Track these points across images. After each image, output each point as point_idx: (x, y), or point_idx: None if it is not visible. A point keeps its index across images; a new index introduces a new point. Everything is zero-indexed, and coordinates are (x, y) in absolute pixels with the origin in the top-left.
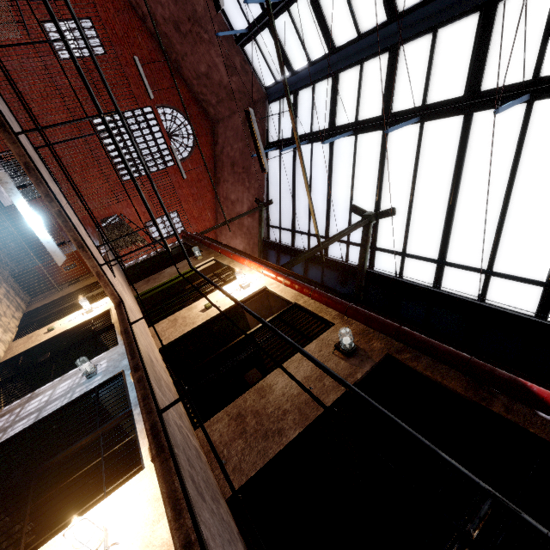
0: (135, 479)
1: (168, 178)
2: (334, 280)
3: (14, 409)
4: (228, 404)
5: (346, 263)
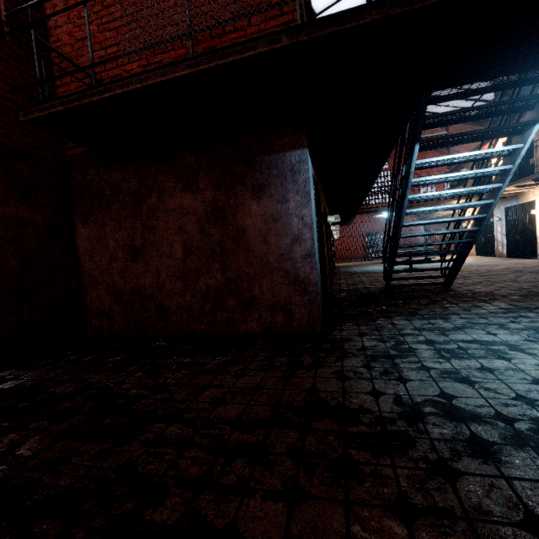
0: (536, 203)
1: None
2: None
3: (497, 244)
4: (534, 172)
5: None
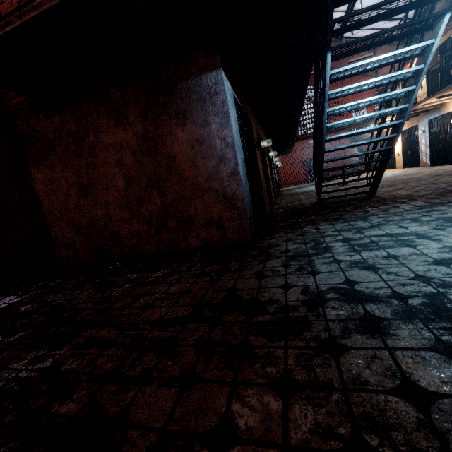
0: None
1: (331, 105)
2: None
3: (421, 155)
4: None
5: None
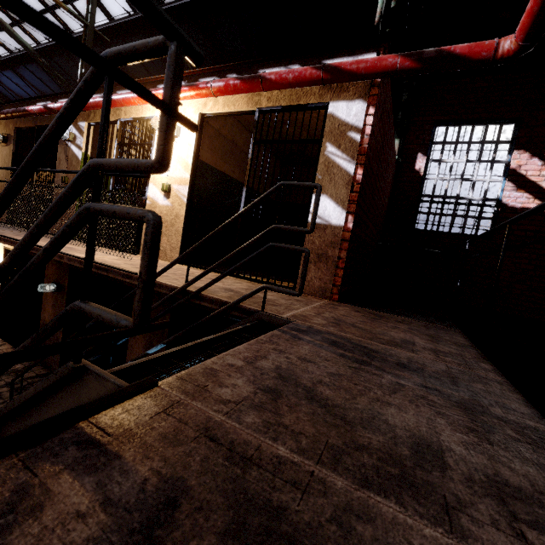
0: None
1: None
2: (41, 72)
3: None
4: None
5: (22, 52)
